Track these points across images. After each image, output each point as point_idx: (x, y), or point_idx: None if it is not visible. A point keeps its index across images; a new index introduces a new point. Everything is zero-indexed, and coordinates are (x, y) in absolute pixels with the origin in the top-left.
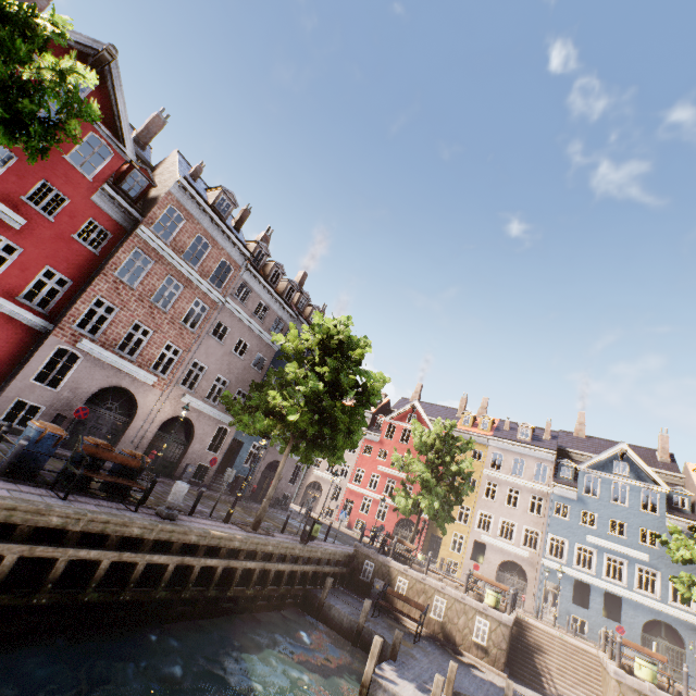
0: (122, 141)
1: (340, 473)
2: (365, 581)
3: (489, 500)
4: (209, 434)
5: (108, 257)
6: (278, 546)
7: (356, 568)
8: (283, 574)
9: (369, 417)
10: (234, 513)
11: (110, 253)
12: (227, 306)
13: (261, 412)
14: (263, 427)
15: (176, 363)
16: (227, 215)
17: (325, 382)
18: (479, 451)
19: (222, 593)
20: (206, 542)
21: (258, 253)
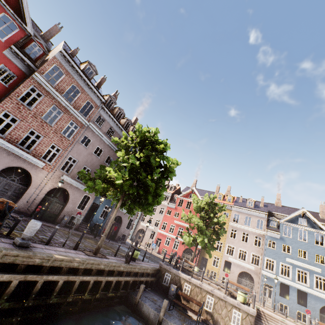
0: (25, 23)
1: (155, 225)
2: (165, 285)
3: (233, 239)
4: (78, 199)
5: (14, 89)
6: (108, 265)
7: (160, 277)
8: (111, 283)
9: (169, 195)
10: (87, 244)
11: (15, 87)
12: (90, 127)
13: (101, 181)
14: (101, 189)
15: (58, 156)
16: (91, 78)
17: (141, 163)
18: (226, 213)
19: (62, 299)
20: (48, 263)
21: (109, 101)
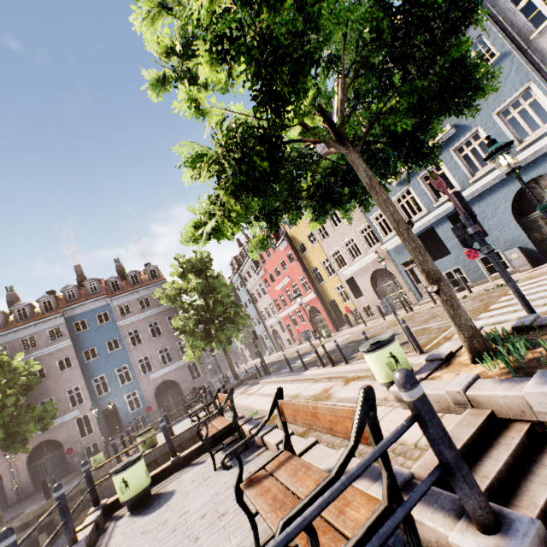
0: None
1: None
2: None
3: (326, 239)
4: (72, 431)
5: None
6: None
7: None
8: None
9: (250, 262)
10: None
11: None
12: None
13: None
14: None
15: None
16: None
17: None
18: None
19: None
20: None
21: None
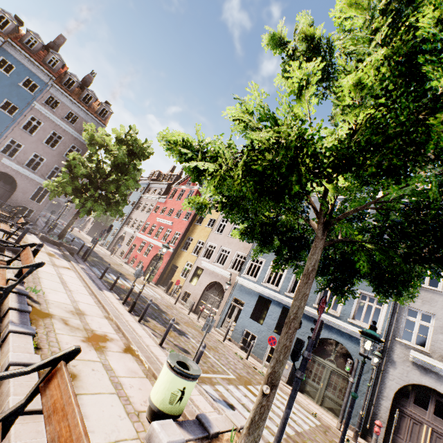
0: None
1: None
2: None
3: (218, 234)
4: None
5: None
6: None
7: None
8: None
9: (165, 187)
10: None
11: None
12: None
13: None
14: None
15: None
16: None
17: None
18: None
19: None
20: None
21: None
